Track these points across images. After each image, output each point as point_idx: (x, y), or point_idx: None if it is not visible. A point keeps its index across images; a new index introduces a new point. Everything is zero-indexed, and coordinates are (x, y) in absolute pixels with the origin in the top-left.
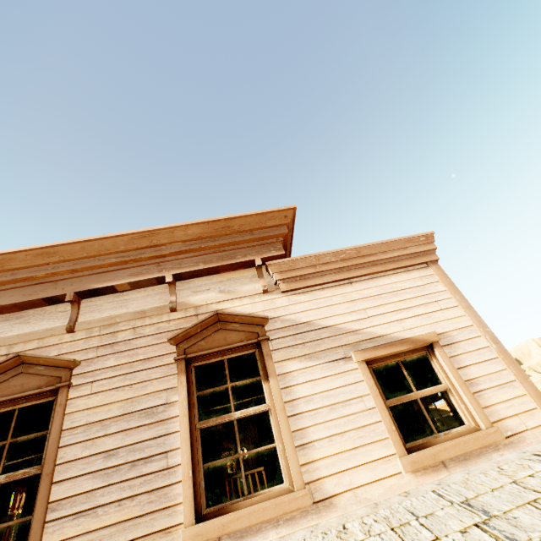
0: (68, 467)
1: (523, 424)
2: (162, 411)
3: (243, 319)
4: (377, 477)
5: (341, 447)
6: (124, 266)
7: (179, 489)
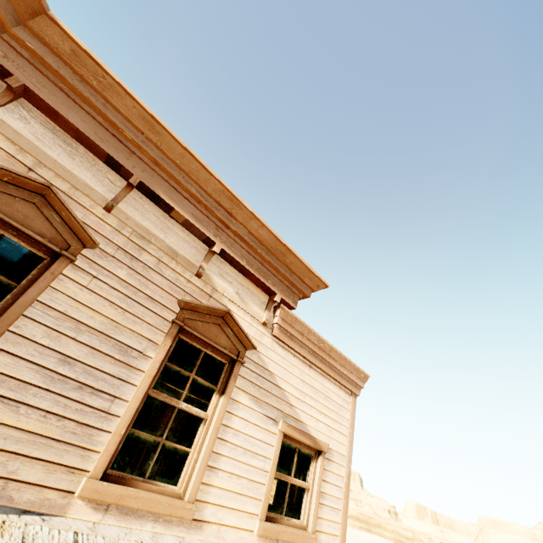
0: (19, 341)
1: (327, 542)
2: (135, 356)
3: (239, 333)
4: (239, 525)
5: (233, 487)
6: (195, 203)
7: (105, 438)
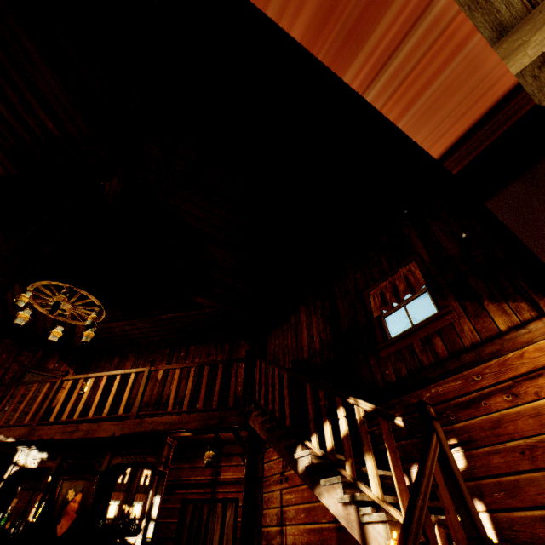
0: None
1: None
2: None
3: None
4: None
5: None
6: None
7: None
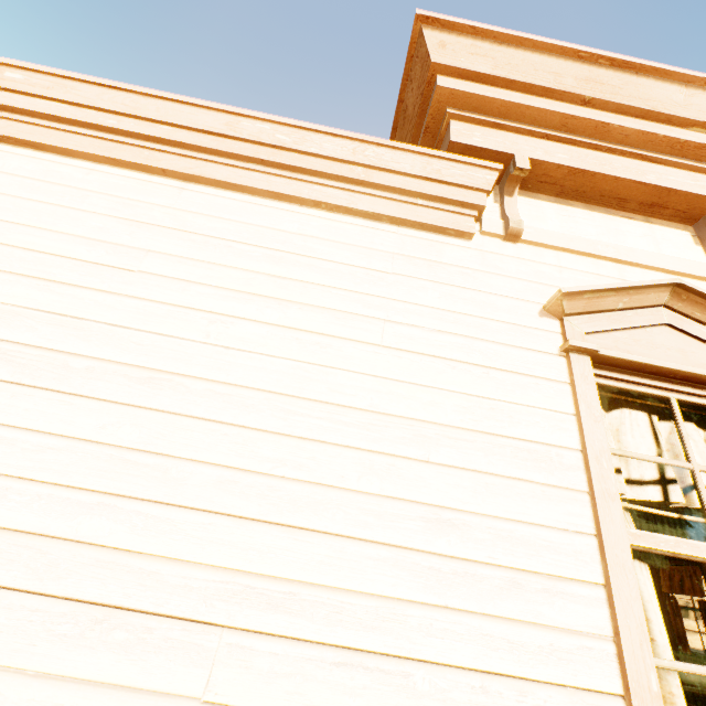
0: None
1: None
2: None
3: None
4: None
5: None
6: None
7: None
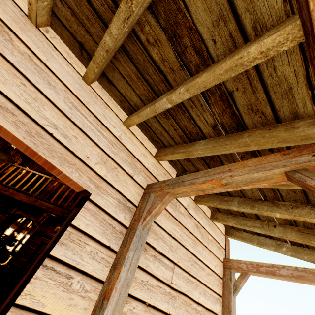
0: None
1: None
2: None
3: None
4: None
5: None
6: None
7: None
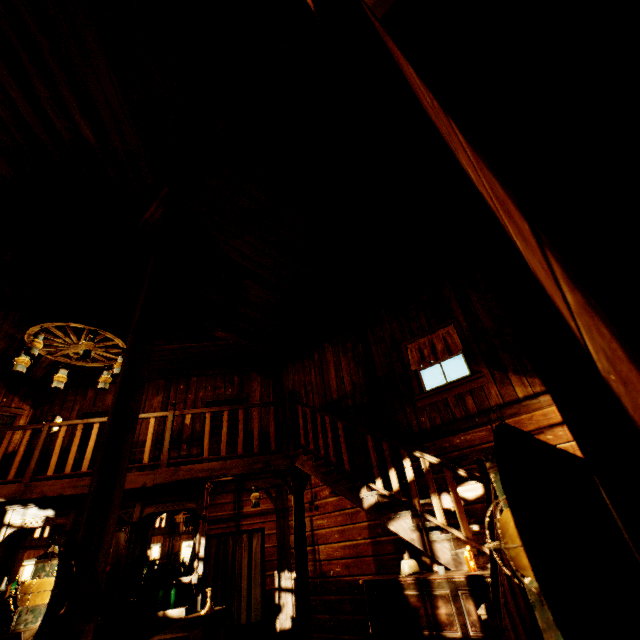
0: None
1: None
2: None
3: None
4: None
5: None
6: None
7: None
